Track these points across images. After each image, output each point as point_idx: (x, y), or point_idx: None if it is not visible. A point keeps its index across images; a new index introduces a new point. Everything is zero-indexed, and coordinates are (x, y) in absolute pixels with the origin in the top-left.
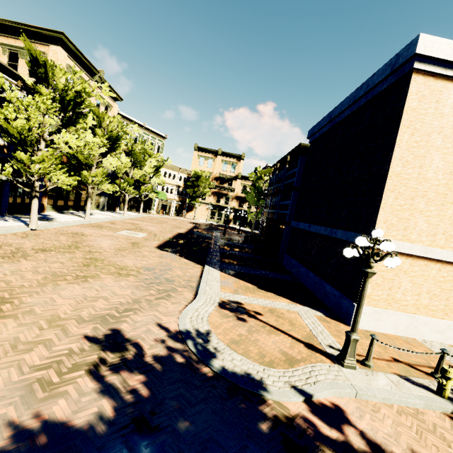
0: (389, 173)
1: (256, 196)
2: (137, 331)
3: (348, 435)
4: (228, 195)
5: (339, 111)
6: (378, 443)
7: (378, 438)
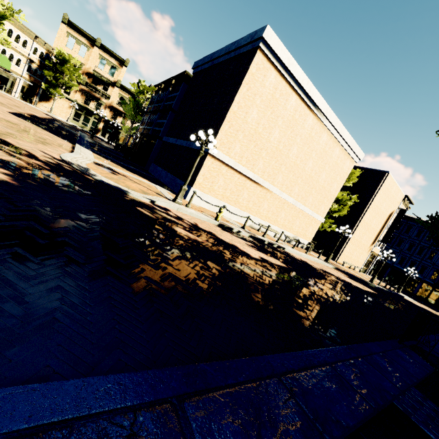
0: (230, 109)
1: (135, 110)
2: (24, 147)
3: (169, 213)
4: (101, 100)
5: (218, 55)
6: (181, 217)
7: (182, 217)
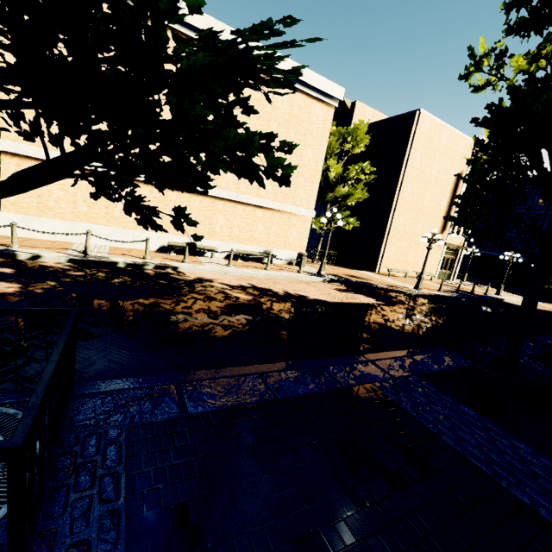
0: None
1: None
2: None
3: None
4: None
5: None
6: None
7: None
